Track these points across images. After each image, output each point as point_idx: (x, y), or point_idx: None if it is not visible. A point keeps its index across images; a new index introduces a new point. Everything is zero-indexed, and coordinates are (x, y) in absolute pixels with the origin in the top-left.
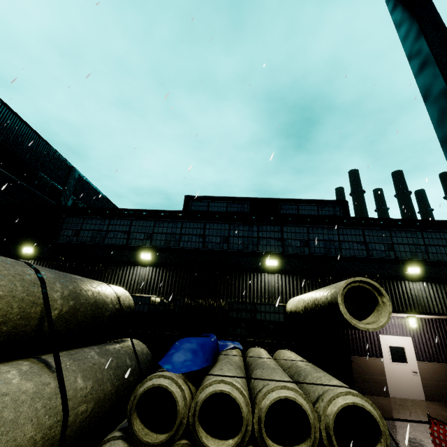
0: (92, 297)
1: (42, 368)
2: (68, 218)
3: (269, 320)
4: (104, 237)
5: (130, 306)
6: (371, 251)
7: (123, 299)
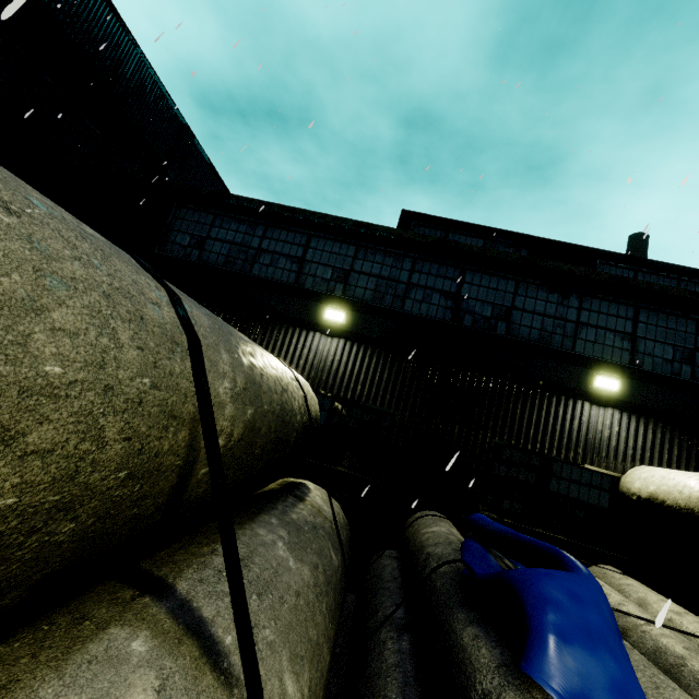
0: (277, 395)
1: (195, 673)
2: (185, 211)
3: (577, 499)
4: (252, 260)
5: (317, 418)
6: None
7: (309, 401)
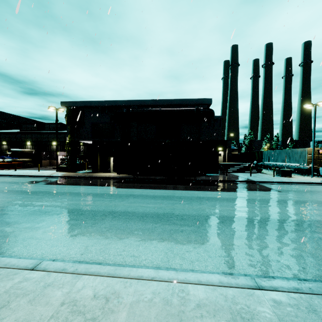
0: None
1: None
2: None
3: (29, 154)
4: None
5: None
6: (49, 139)
7: None
